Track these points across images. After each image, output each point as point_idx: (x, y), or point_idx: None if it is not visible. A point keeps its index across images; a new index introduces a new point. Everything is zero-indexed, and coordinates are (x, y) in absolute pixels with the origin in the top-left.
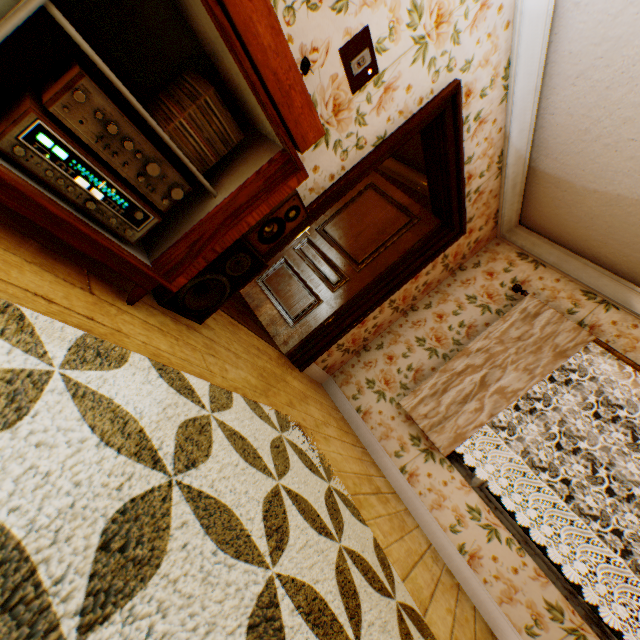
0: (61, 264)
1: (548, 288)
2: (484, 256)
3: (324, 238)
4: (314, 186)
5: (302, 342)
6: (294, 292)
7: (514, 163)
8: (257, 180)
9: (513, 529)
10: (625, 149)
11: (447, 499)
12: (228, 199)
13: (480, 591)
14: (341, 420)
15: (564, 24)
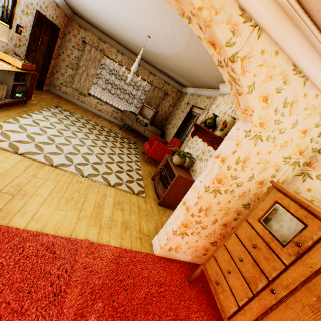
0: (19, 105)
1: (91, 39)
2: (70, 28)
3: None
4: (23, 55)
5: (37, 83)
6: None
7: (62, 4)
8: (33, 79)
9: (105, 102)
10: (86, 13)
11: (93, 103)
12: (31, 84)
13: (104, 115)
14: (61, 98)
15: None
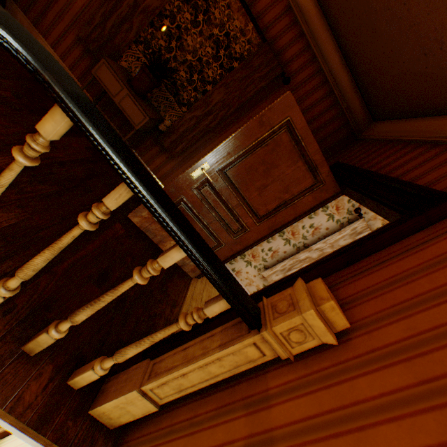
0: None
1: None
2: None
3: (227, 185)
4: None
5: None
6: None
7: None
8: None
9: None
10: None
11: None
12: None
13: None
14: None
15: None
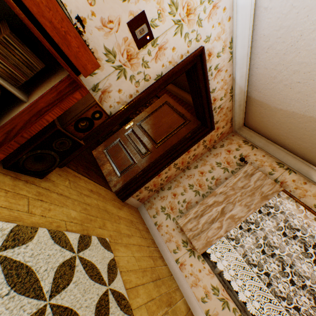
0: None
1: (259, 160)
2: (226, 141)
3: (140, 129)
4: (120, 100)
5: (124, 185)
6: (122, 157)
7: (239, 93)
8: (51, 92)
9: (237, 302)
10: (295, 87)
11: (200, 280)
12: (31, 104)
13: None
14: (144, 230)
15: (260, 19)
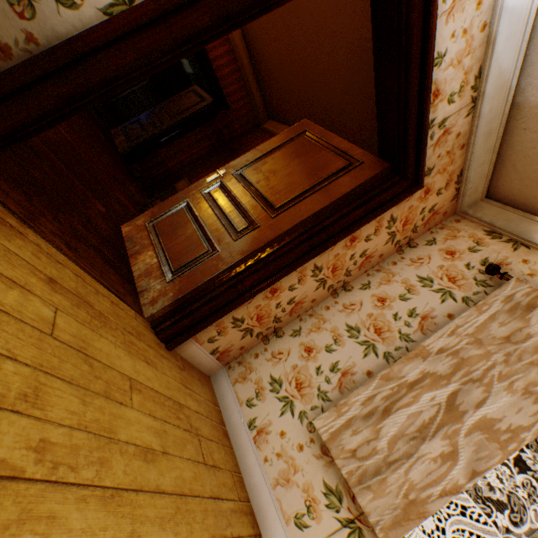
0: None
1: None
2: (440, 233)
3: (239, 181)
4: None
5: (177, 304)
6: (186, 238)
7: (494, 94)
8: None
9: None
10: None
11: None
12: None
13: None
14: (216, 439)
15: None
